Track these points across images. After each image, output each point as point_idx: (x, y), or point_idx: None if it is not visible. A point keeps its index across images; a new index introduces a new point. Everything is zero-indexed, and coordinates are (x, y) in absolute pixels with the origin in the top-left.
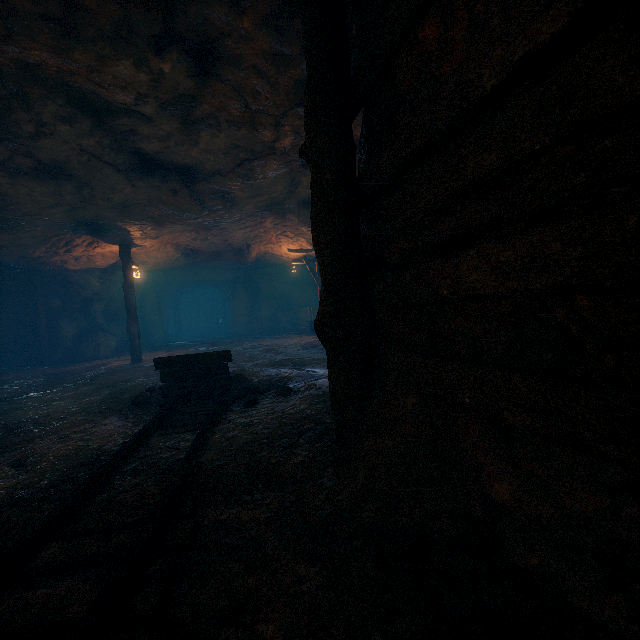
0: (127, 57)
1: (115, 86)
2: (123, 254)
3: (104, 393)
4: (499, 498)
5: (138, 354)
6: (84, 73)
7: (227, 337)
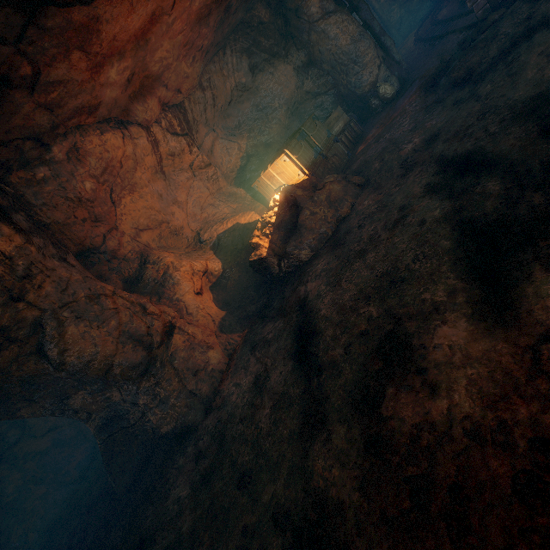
0: None
1: None
2: None
3: None
4: None
5: None
6: None
7: None
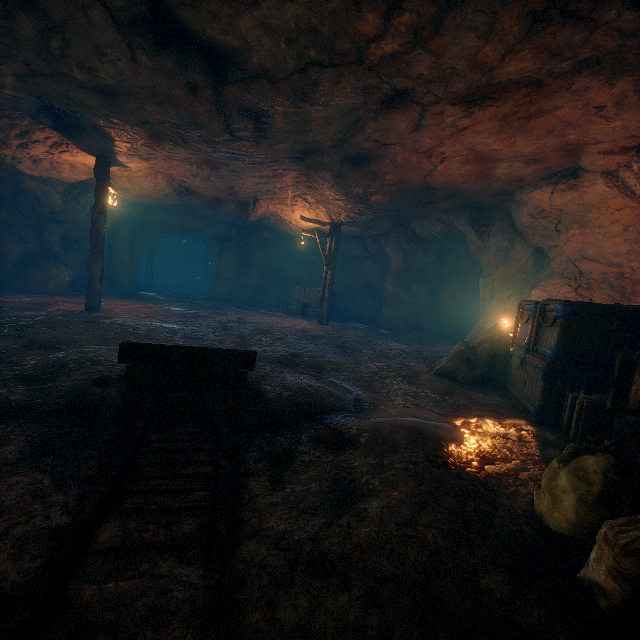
0: None
1: None
2: (99, 169)
3: (29, 362)
4: None
5: (96, 301)
6: None
7: (204, 298)
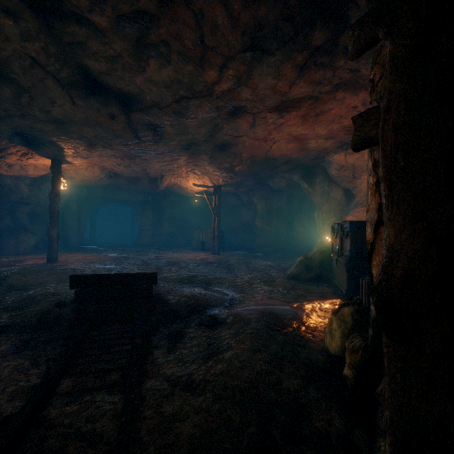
0: None
1: None
2: (54, 167)
3: (9, 299)
4: None
5: (54, 255)
6: None
7: (132, 246)
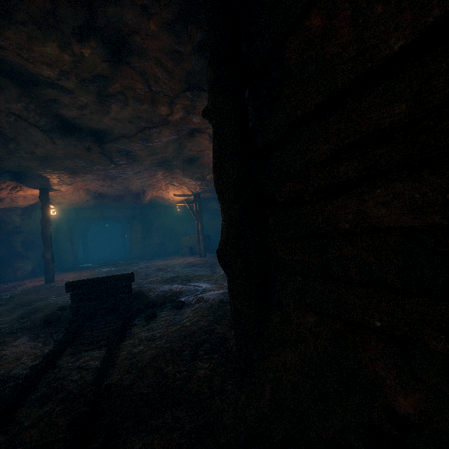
0: (53, 40)
1: (42, 63)
2: (42, 196)
3: (18, 313)
4: (404, 412)
5: (51, 276)
6: (15, 49)
7: (126, 259)
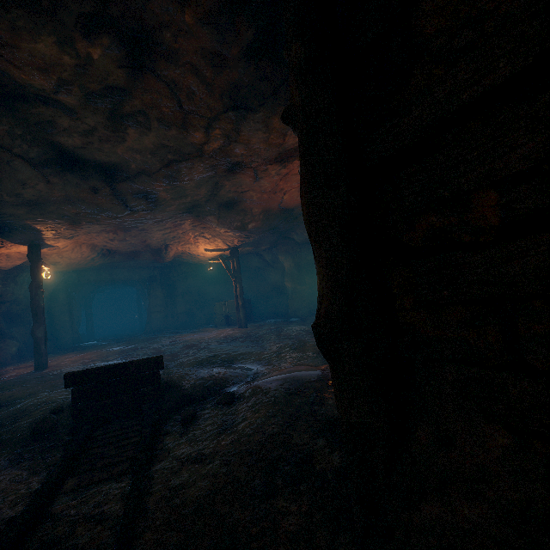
0: (49, 33)
1: (32, 67)
2: (32, 254)
3: None
4: None
5: (43, 360)
6: None
7: (142, 334)
